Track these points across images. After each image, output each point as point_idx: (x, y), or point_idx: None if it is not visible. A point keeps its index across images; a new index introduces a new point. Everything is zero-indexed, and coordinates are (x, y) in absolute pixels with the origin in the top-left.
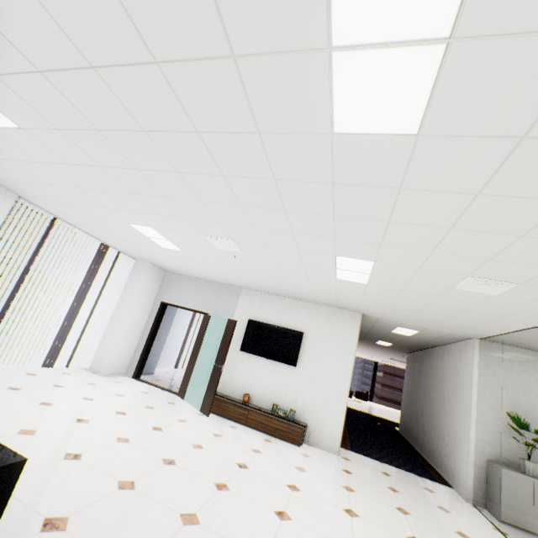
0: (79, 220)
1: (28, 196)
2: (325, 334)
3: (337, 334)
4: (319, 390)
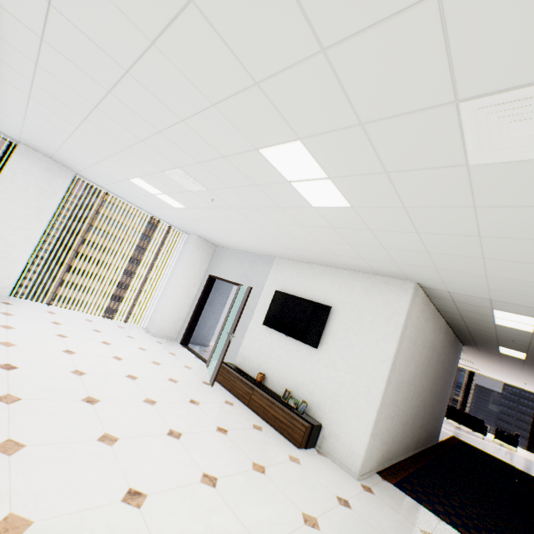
0: (117, 190)
1: (77, 171)
2: (359, 311)
3: (375, 310)
4: (342, 383)
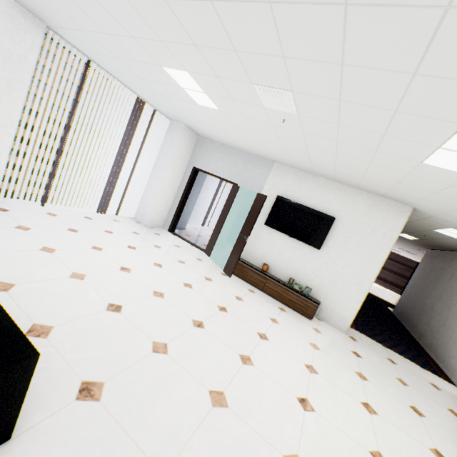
0: (111, 64)
1: (54, 25)
2: (360, 224)
3: (374, 225)
4: (339, 276)
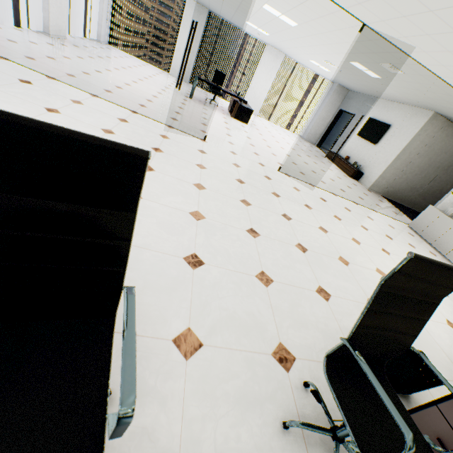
0: (301, 62)
1: (286, 54)
2: (402, 127)
3: (409, 127)
4: (378, 159)
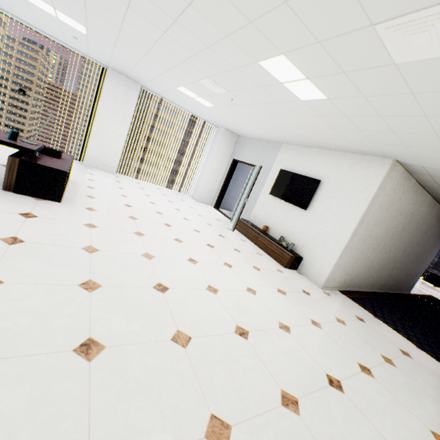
0: (168, 96)
1: (142, 84)
2: (342, 183)
3: (355, 183)
4: (320, 233)
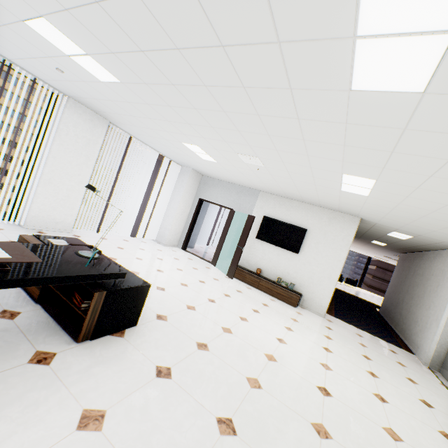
0: (146, 138)
1: (115, 122)
2: (325, 232)
3: (335, 233)
4: (314, 272)
